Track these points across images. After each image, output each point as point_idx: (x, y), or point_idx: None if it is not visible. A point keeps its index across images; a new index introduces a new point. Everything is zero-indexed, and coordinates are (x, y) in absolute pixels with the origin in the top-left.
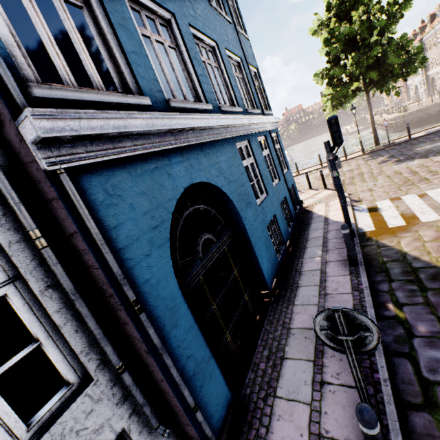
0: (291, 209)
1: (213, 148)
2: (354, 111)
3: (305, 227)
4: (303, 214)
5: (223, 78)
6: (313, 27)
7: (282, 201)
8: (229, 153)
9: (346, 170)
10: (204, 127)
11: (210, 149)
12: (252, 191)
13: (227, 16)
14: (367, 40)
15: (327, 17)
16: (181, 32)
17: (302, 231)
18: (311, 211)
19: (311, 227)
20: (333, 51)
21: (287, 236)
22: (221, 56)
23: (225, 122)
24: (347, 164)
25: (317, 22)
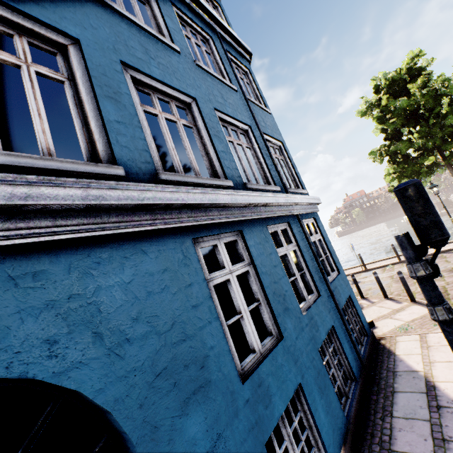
0: (347, 351)
1: (80, 255)
2: (435, 189)
3: (383, 399)
4: (376, 357)
5: (202, 141)
6: (361, 109)
7: (328, 333)
8: (159, 262)
9: (443, 270)
10: (6, 206)
11: (57, 260)
12: (226, 344)
13: (232, 84)
14: (436, 109)
15: (377, 98)
16: (87, 62)
17: (377, 412)
18: (391, 351)
19: (396, 406)
20: (390, 127)
21: (337, 433)
22: (201, 114)
23: (133, 196)
24: (442, 259)
25: (365, 104)
